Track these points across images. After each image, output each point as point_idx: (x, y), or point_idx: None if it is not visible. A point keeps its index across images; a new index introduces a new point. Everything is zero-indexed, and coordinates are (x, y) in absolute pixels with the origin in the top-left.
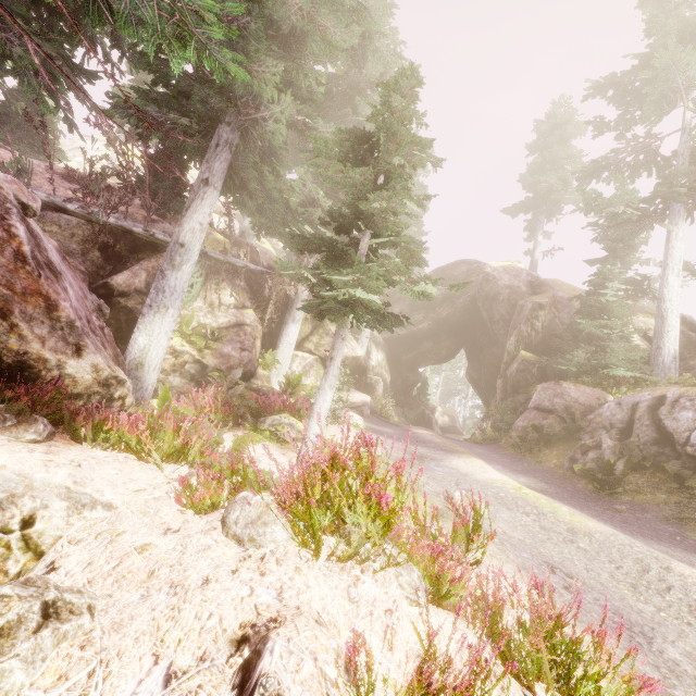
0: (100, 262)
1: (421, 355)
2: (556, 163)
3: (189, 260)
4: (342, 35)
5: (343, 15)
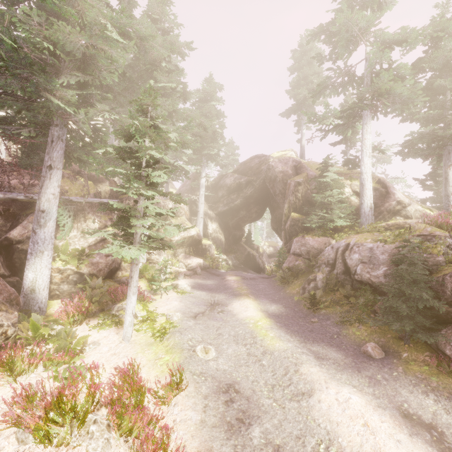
0: (1, 222)
1: (240, 219)
2: (307, 79)
3: (51, 218)
4: (117, 53)
5: (112, 43)
